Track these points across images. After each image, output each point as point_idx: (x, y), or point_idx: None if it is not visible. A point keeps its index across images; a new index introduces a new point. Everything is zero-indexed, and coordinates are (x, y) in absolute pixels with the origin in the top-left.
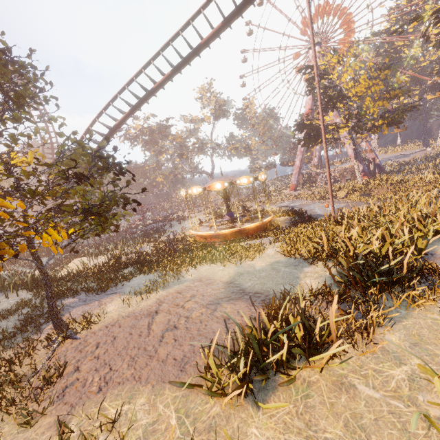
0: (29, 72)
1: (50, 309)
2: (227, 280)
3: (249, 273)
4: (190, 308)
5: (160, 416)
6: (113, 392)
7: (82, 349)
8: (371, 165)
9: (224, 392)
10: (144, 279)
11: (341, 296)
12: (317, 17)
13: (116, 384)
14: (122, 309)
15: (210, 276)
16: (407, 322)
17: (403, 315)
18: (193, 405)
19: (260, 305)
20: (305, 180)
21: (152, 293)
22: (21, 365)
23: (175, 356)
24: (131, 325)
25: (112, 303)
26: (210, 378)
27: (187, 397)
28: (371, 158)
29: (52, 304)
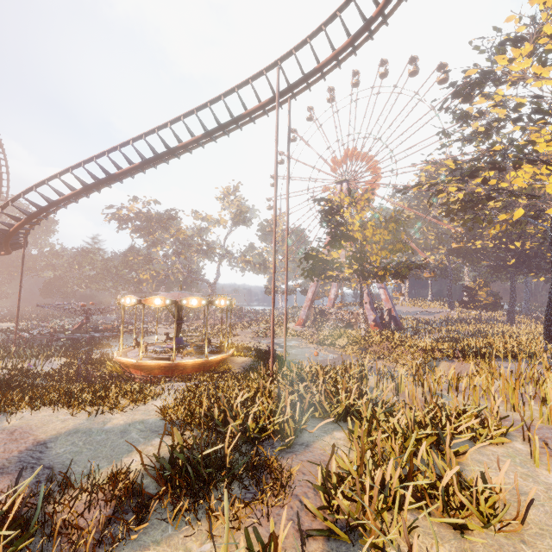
0: None
1: None
2: (46, 438)
3: (87, 432)
4: None
5: None
6: None
7: None
8: (387, 316)
9: None
10: None
11: (126, 493)
12: (349, 158)
13: None
14: None
15: (33, 428)
16: (151, 551)
17: (163, 537)
18: None
19: None
20: (316, 317)
21: None
22: None
23: None
24: None
25: None
26: None
27: None
28: (387, 308)
29: None
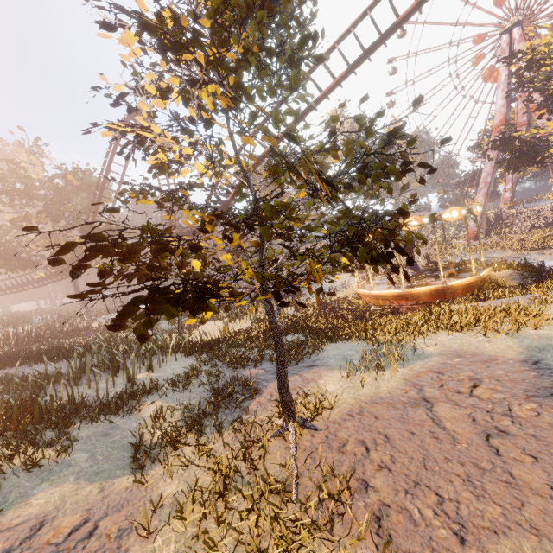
0: (302, 14)
1: (281, 380)
2: (521, 357)
3: None
4: (493, 399)
5: None
6: (503, 552)
7: (342, 448)
8: None
9: None
10: (345, 349)
11: None
12: None
13: (488, 532)
14: (352, 390)
15: (472, 350)
16: None
17: None
18: None
19: None
20: (492, 224)
21: (385, 370)
22: (263, 461)
23: None
24: (397, 417)
25: (324, 380)
26: None
27: None
28: None
29: (284, 373)
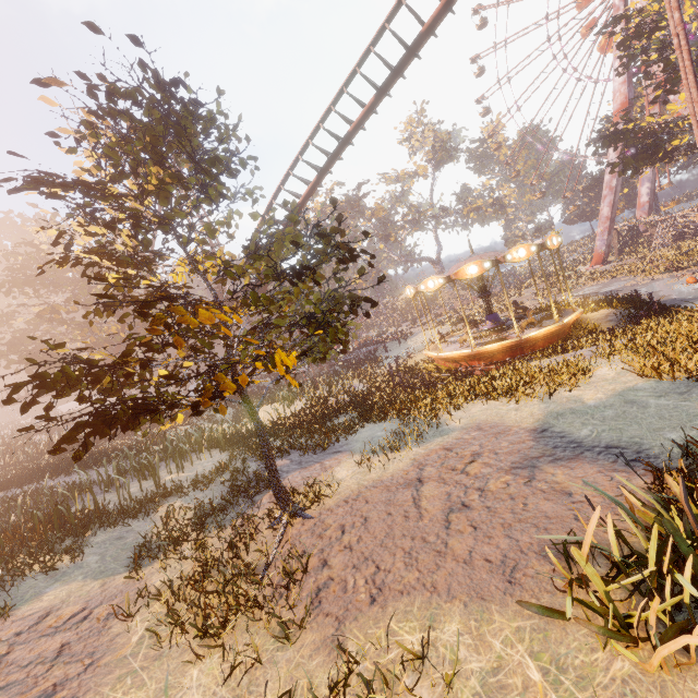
0: (219, 127)
1: (269, 473)
2: (534, 426)
3: (576, 412)
4: (479, 474)
5: (503, 661)
6: (397, 607)
7: (322, 534)
8: None
9: (628, 633)
10: (378, 430)
11: None
12: None
13: (397, 593)
14: (361, 476)
15: (494, 421)
16: None
17: None
18: (565, 651)
19: (641, 469)
20: (625, 241)
21: (401, 451)
22: (247, 551)
23: (486, 555)
24: (385, 500)
25: (341, 466)
26: (592, 603)
27: (544, 633)
28: None
29: (271, 466)
